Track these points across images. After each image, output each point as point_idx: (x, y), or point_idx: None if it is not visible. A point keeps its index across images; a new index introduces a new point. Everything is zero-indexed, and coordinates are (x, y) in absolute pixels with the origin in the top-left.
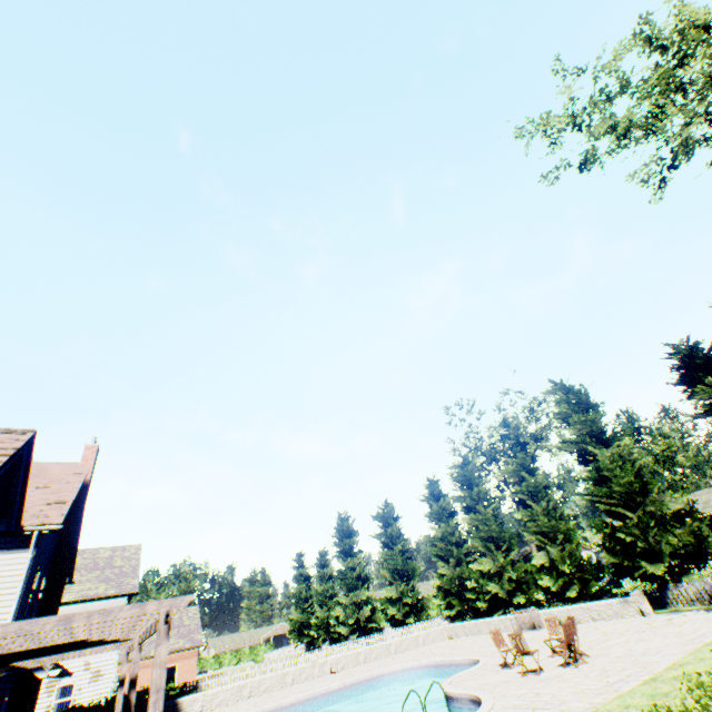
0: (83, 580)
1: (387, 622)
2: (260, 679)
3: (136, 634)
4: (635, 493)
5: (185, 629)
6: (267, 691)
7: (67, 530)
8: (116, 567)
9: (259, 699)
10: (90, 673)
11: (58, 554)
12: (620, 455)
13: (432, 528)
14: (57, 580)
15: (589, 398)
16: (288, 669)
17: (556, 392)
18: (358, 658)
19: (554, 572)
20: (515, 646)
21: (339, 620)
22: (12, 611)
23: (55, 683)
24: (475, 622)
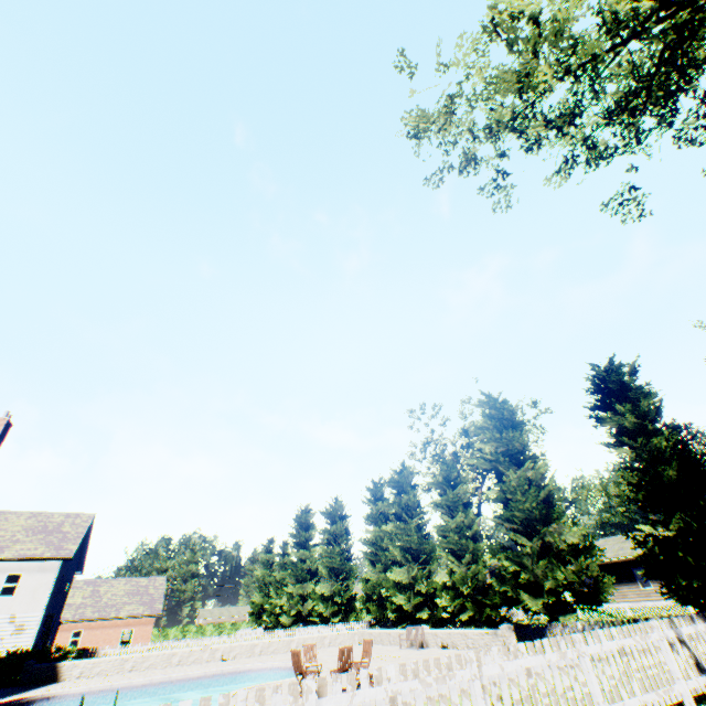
0: (28, 540)
1: (317, 618)
2: (146, 655)
3: None
4: (537, 520)
5: (148, 597)
6: (150, 668)
7: None
8: (62, 532)
9: (133, 674)
10: (14, 626)
11: None
12: (529, 478)
13: (366, 531)
14: None
15: (514, 415)
16: (177, 650)
17: (483, 405)
18: (254, 649)
19: (452, 592)
20: (294, 664)
21: (284, 609)
22: None
23: None
24: (380, 631)
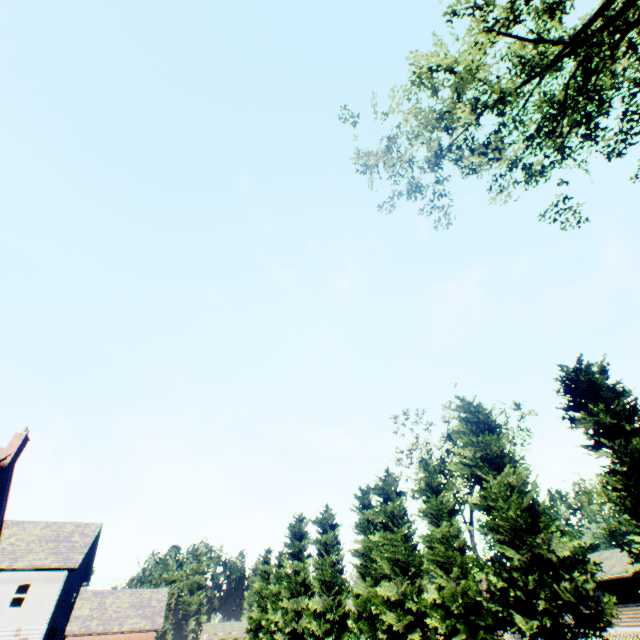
0: (40, 550)
1: (310, 637)
2: None
3: None
4: (523, 530)
5: (150, 609)
6: None
7: None
8: (71, 542)
9: None
10: (19, 639)
11: None
12: (510, 484)
13: (355, 541)
14: None
15: (489, 418)
16: None
17: (459, 409)
18: None
19: (442, 611)
20: None
21: (279, 626)
22: None
23: None
24: None
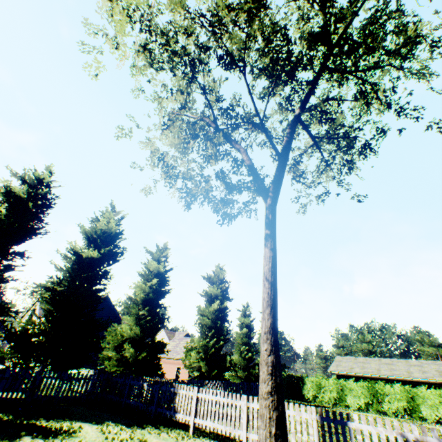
0: None
1: None
2: None
3: None
4: None
5: None
6: None
7: None
8: None
9: None
10: None
11: None
12: None
13: None
14: None
15: None
16: None
17: None
18: None
19: None
20: None
21: None
22: None
23: None
24: None
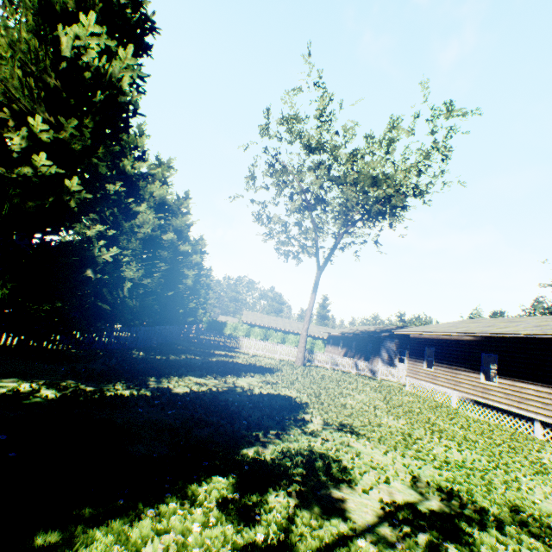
0: None
1: None
2: None
3: None
4: None
5: None
6: None
7: None
8: None
9: None
10: None
11: None
12: None
13: None
14: None
15: None
16: None
17: None
18: None
19: None
20: None
21: None
22: None
23: None
24: None
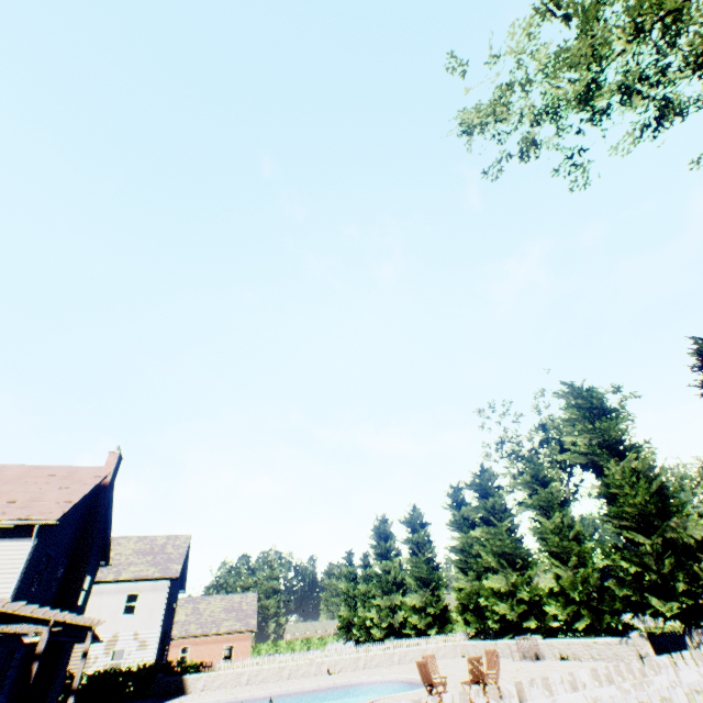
0: (139, 562)
1: (411, 630)
2: (258, 669)
3: (49, 617)
4: (652, 515)
5: (242, 613)
6: (264, 681)
7: (88, 522)
8: (166, 554)
9: (250, 687)
10: (138, 642)
11: (80, 542)
12: (635, 470)
13: (452, 538)
14: (77, 563)
15: (604, 403)
16: (286, 663)
17: (567, 395)
18: (358, 662)
19: (561, 598)
20: (422, 675)
21: (374, 622)
22: (14, 586)
23: (111, 646)
24: (484, 643)
